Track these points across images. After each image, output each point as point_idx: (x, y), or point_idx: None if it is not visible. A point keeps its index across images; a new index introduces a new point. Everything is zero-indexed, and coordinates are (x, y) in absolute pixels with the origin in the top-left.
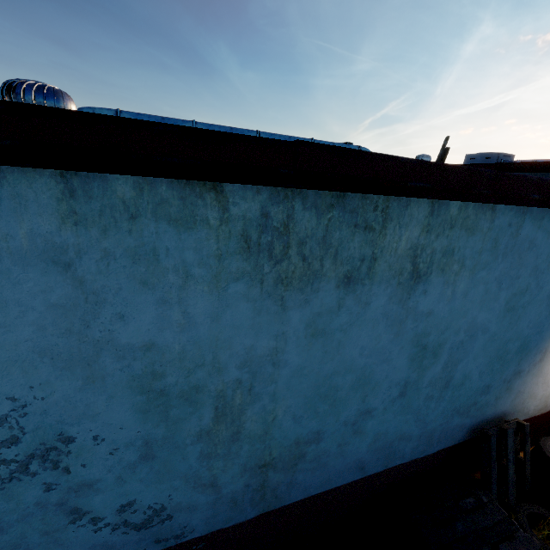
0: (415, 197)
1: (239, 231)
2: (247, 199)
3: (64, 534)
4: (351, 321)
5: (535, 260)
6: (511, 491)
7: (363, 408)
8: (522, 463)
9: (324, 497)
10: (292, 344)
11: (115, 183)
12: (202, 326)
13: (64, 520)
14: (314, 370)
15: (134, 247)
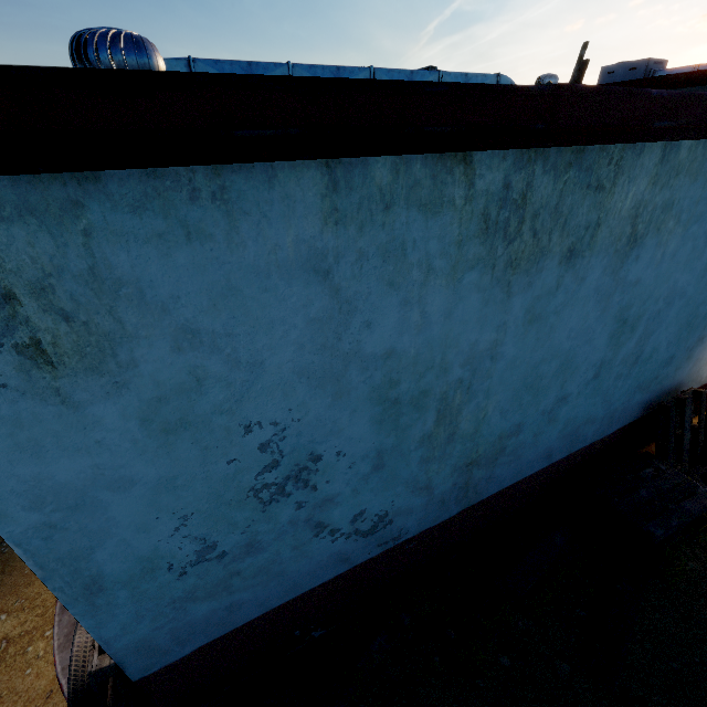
0: (654, 141)
1: (480, 210)
2: (492, 169)
3: (309, 547)
4: (565, 302)
5: None
6: (685, 457)
7: (560, 395)
8: (695, 430)
9: (514, 488)
10: (510, 334)
11: (374, 167)
12: (435, 326)
13: (309, 534)
14: (525, 360)
15: (385, 243)
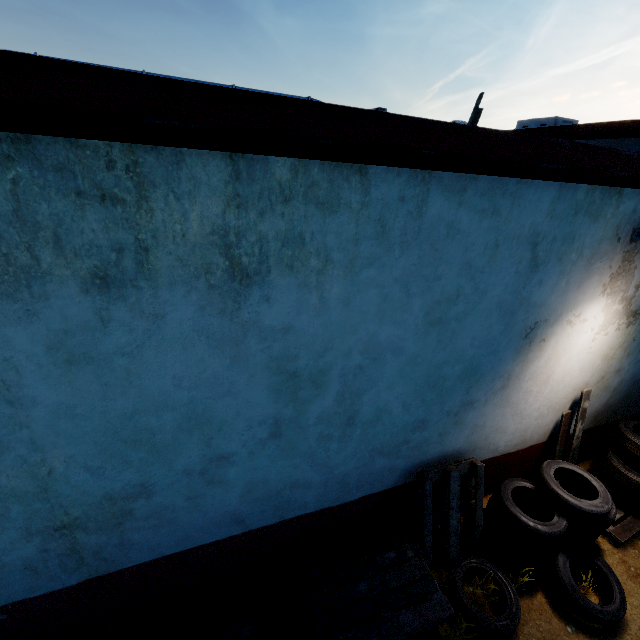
0: (178, 145)
1: None
2: None
3: None
4: (137, 342)
5: (465, 254)
6: (453, 542)
7: (211, 454)
8: (473, 510)
9: (189, 555)
10: (33, 374)
11: None
12: None
13: None
14: (97, 409)
15: None
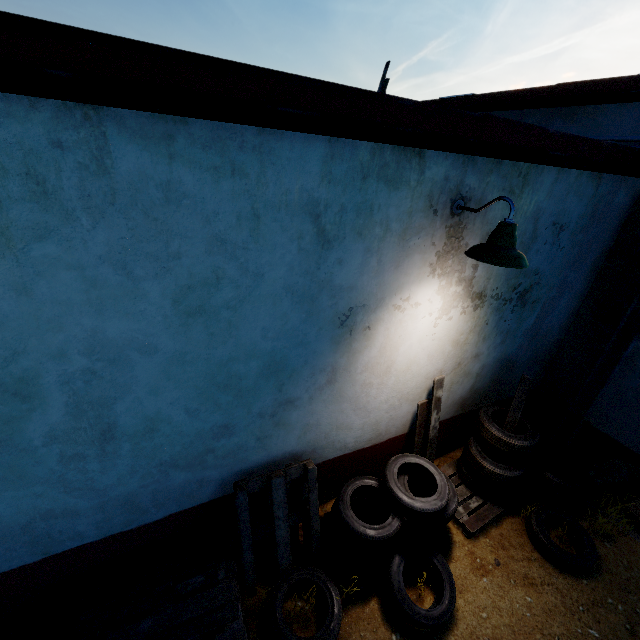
0: None
1: None
2: None
3: None
4: None
5: (208, 225)
6: (284, 553)
7: None
8: (309, 516)
9: None
10: None
11: None
12: None
13: None
14: None
15: None
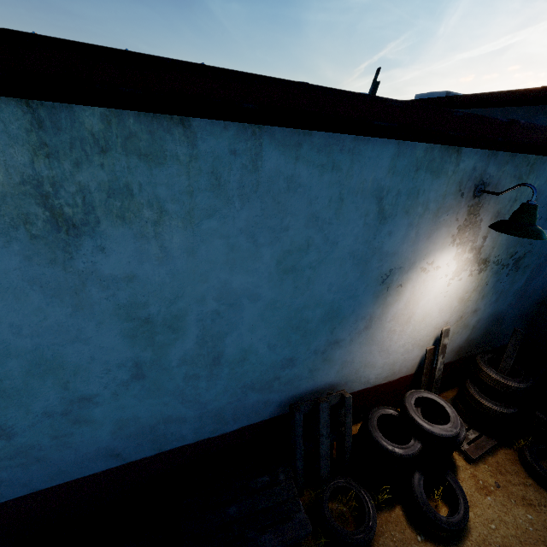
0: None
1: None
2: None
3: None
4: None
5: (310, 206)
6: (324, 464)
7: (71, 396)
8: (343, 436)
9: (67, 488)
10: None
11: None
12: None
13: None
14: None
15: None
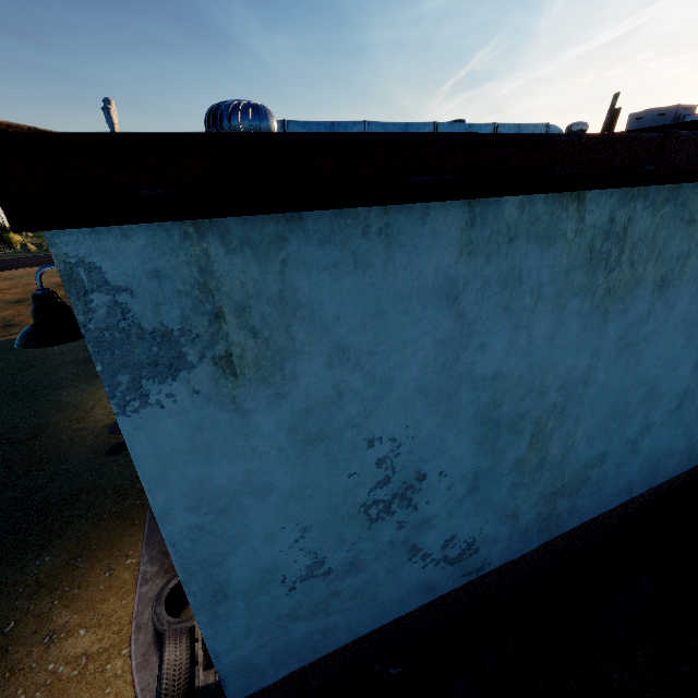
0: None
1: (587, 242)
2: (600, 205)
3: (402, 572)
4: (654, 329)
5: None
6: None
7: (644, 424)
8: None
9: (593, 523)
10: (603, 360)
11: (505, 206)
12: (538, 350)
13: (404, 557)
14: (614, 387)
15: (506, 271)
